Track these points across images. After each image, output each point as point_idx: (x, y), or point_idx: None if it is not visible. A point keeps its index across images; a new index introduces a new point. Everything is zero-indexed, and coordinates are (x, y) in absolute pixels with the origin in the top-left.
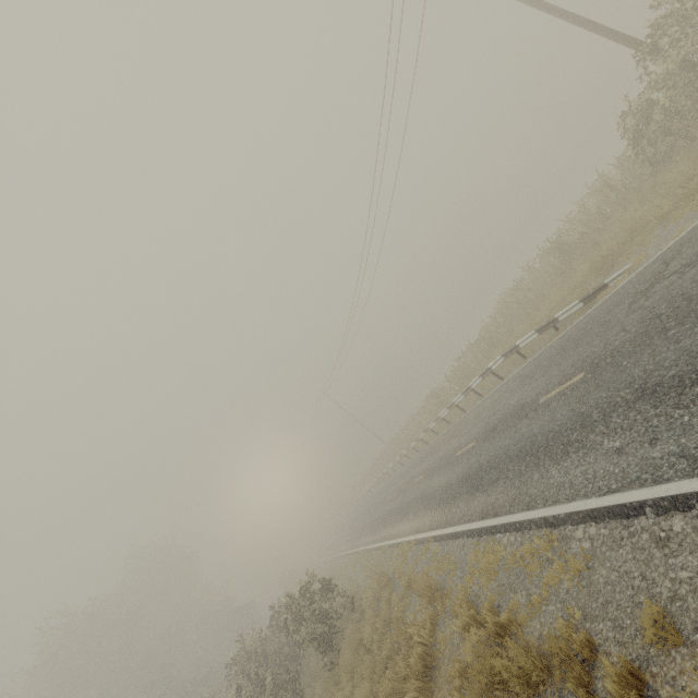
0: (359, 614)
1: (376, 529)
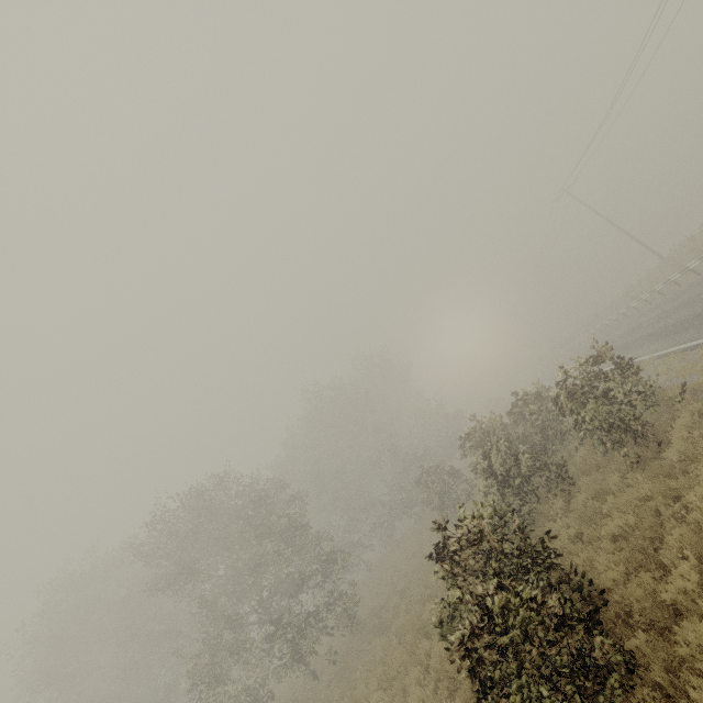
0: (702, 405)
1: (682, 330)
